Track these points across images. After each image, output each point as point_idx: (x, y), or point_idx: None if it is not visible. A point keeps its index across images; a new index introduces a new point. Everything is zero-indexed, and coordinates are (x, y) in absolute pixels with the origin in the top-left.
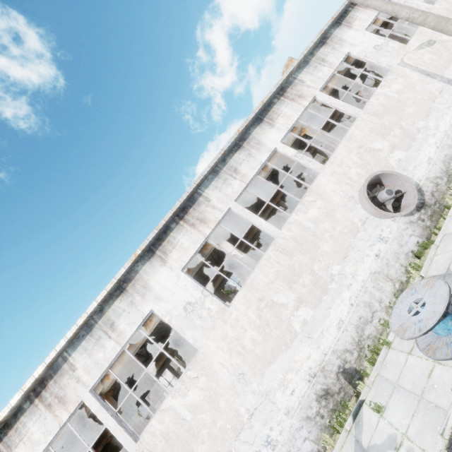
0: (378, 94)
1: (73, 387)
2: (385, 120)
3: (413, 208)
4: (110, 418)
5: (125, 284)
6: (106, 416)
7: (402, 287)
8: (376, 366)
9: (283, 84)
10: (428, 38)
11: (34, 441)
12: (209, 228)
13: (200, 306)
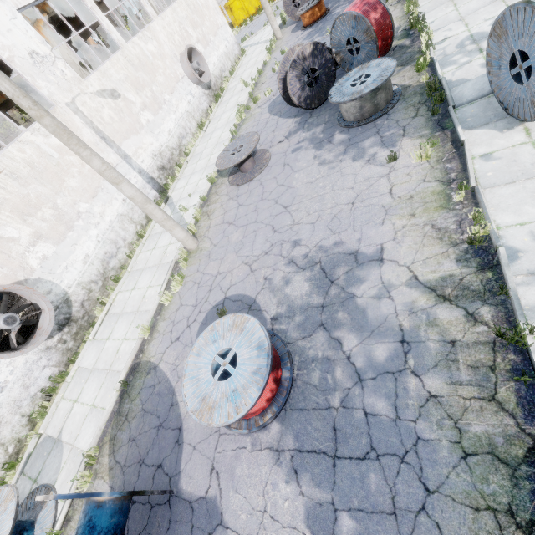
0: (26, 142)
1: None
2: (32, 190)
3: (45, 339)
4: None
5: None
6: None
7: (20, 446)
8: None
9: None
10: (113, 86)
11: None
12: None
13: None
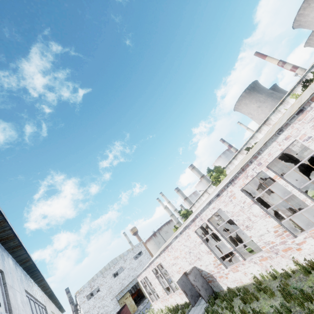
0: None
1: (245, 152)
2: None
3: None
4: None
5: (252, 137)
6: None
7: None
8: (305, 152)
9: (300, 79)
10: None
11: (240, 158)
12: (271, 126)
13: None
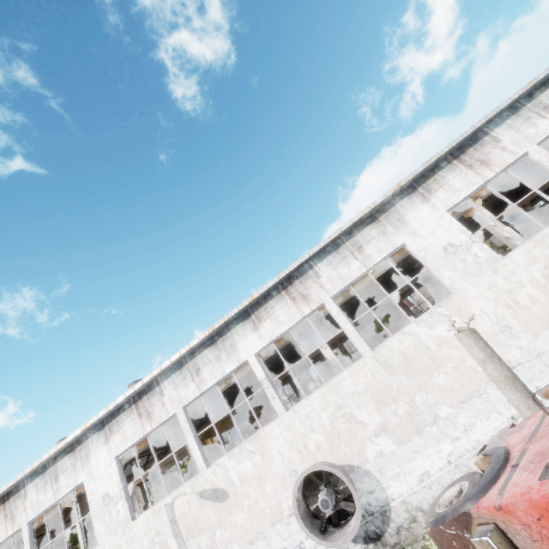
0: None
1: (316, 290)
2: None
3: None
4: (349, 324)
5: (378, 214)
6: (345, 321)
7: None
8: None
9: None
10: None
11: (279, 321)
12: (492, 172)
13: (464, 250)
